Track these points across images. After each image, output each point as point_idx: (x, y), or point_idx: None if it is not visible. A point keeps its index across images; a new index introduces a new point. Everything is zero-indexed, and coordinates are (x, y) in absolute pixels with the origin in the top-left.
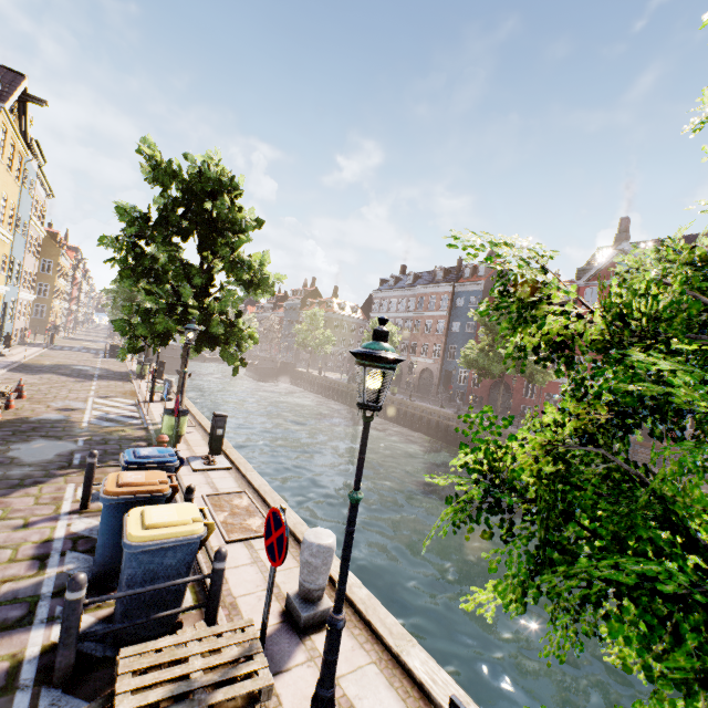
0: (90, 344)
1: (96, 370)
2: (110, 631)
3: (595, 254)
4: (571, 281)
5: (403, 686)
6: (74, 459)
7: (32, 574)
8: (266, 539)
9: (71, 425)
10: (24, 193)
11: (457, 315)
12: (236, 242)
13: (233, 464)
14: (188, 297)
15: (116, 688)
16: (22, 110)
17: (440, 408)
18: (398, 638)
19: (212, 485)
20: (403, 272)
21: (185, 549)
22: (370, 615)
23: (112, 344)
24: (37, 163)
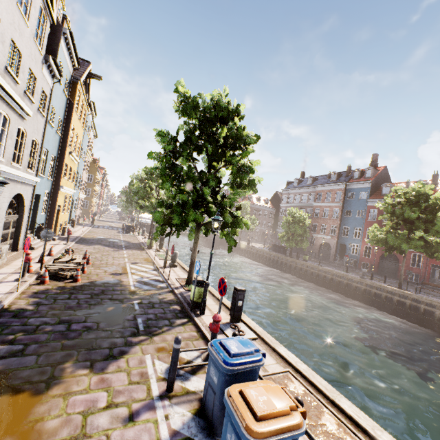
0: (112, 224)
1: (122, 241)
2: None
3: None
4: None
5: None
6: (138, 324)
7: None
8: None
9: (124, 288)
10: (85, 134)
11: (349, 205)
12: (243, 153)
13: (255, 332)
14: (207, 195)
15: None
16: (87, 83)
17: (346, 273)
18: None
19: None
20: (302, 176)
21: None
22: None
23: (127, 225)
24: (91, 116)
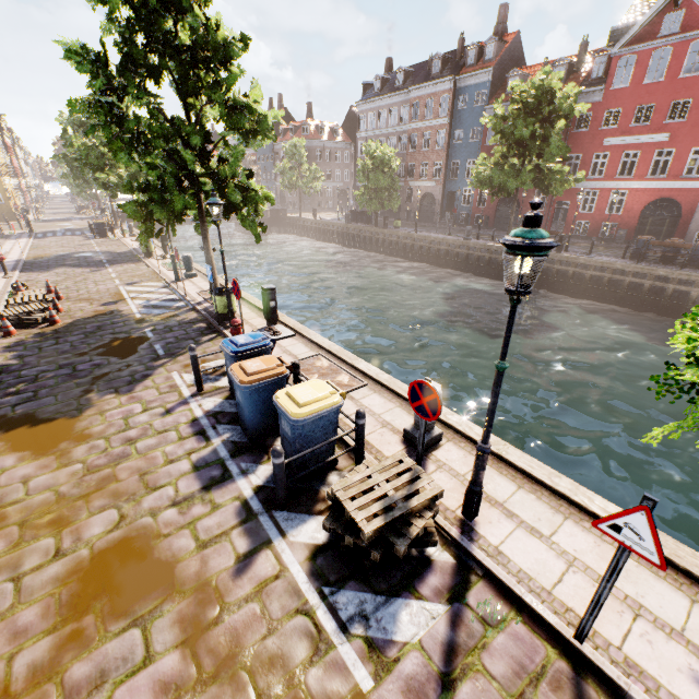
0: (67, 225)
1: (99, 254)
2: (303, 475)
3: (637, 1)
4: (602, 50)
5: (509, 473)
6: (157, 350)
7: (204, 446)
8: (412, 402)
9: (127, 319)
10: None
11: (460, 121)
12: (227, 79)
13: (294, 330)
14: (193, 164)
15: (347, 509)
16: None
17: (448, 236)
18: (496, 445)
19: (289, 353)
20: (389, 69)
21: (332, 415)
22: (469, 433)
23: (96, 222)
24: None
